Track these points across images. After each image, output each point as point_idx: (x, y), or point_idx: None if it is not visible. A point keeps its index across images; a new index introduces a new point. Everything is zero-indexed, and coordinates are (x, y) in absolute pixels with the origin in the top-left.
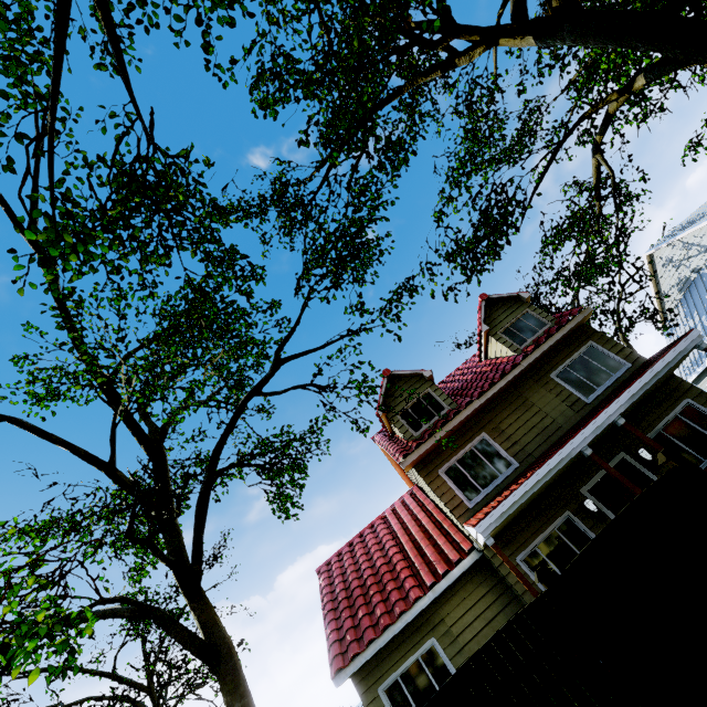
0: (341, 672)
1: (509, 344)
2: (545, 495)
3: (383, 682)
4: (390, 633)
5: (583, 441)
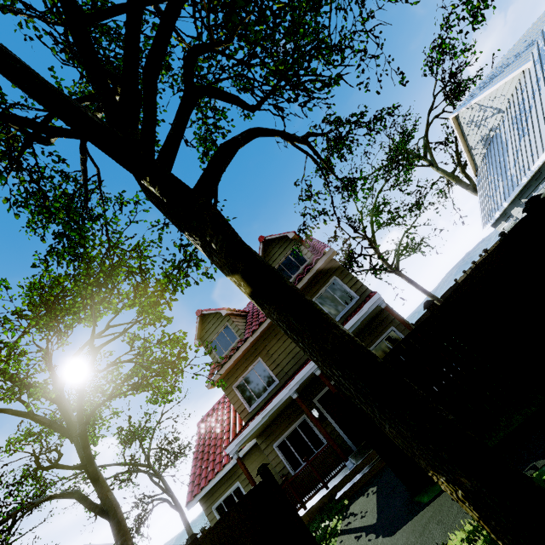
0: (190, 503)
1: None
2: (292, 403)
3: (214, 504)
4: (212, 483)
5: (291, 390)
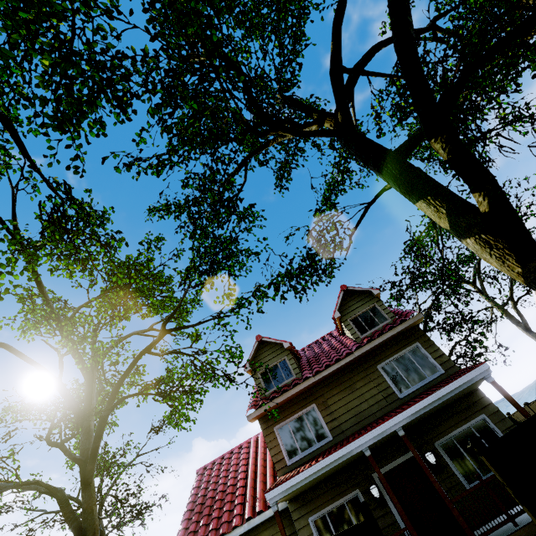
0: None
1: (353, 331)
2: (345, 470)
3: None
4: None
5: (365, 443)
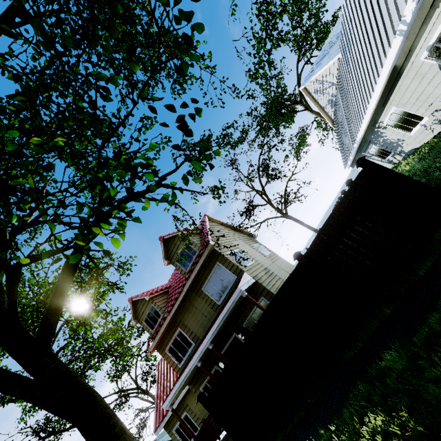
0: (156, 431)
1: (181, 269)
2: (207, 358)
3: (173, 428)
4: (168, 416)
5: (195, 361)
